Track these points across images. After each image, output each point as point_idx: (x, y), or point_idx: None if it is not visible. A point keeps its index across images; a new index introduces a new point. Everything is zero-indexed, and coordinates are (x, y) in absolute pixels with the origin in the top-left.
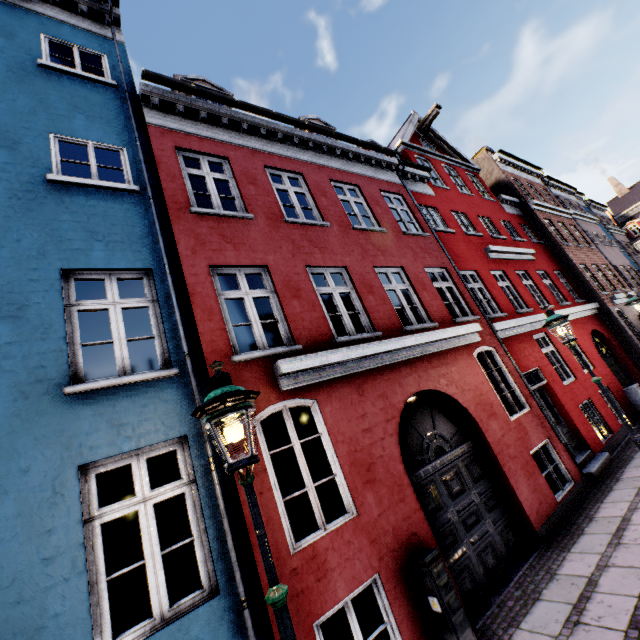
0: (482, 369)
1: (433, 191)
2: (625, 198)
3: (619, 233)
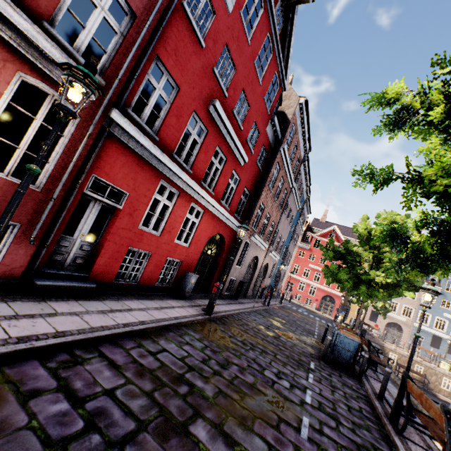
0: (10, 95)
1: (233, 12)
2: (320, 223)
3: (300, 228)
